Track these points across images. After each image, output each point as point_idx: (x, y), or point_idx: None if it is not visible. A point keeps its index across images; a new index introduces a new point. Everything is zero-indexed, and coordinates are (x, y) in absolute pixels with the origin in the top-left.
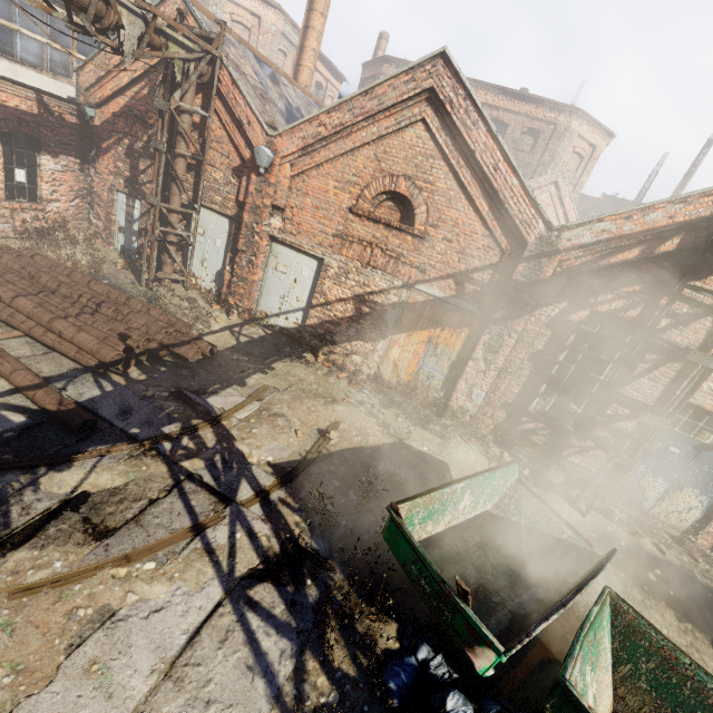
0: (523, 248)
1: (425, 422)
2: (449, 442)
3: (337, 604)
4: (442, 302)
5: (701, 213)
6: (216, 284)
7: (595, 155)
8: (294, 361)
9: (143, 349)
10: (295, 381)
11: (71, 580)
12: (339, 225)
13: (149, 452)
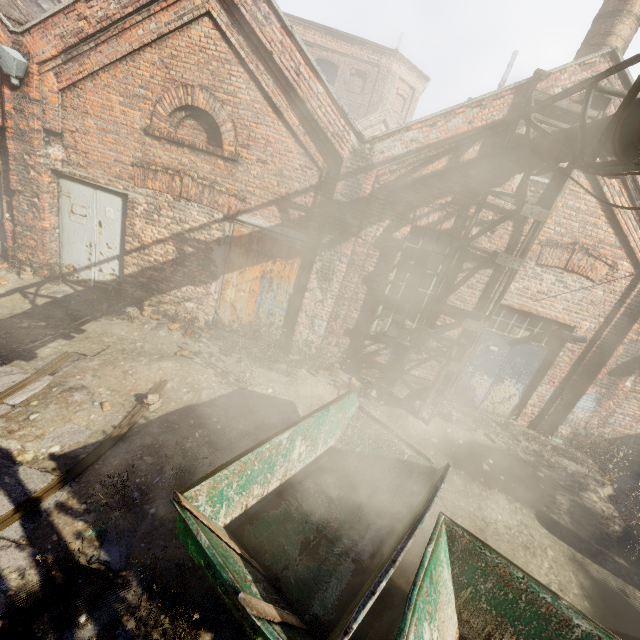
0: (340, 166)
1: (270, 363)
2: (296, 379)
3: (124, 637)
4: (269, 232)
5: (495, 117)
6: None
7: (415, 97)
8: (114, 318)
9: None
10: (113, 342)
11: None
12: (136, 151)
13: None
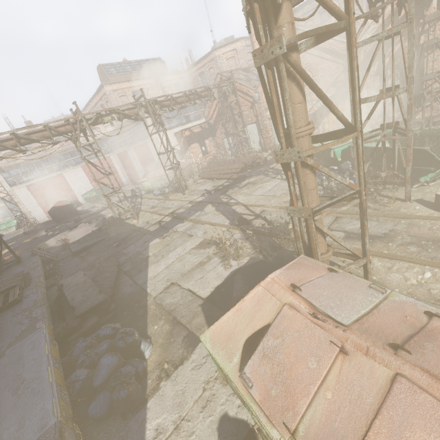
0: None
1: None
2: None
3: None
4: (332, 97)
5: None
6: (260, 145)
7: None
8: None
9: (248, 165)
10: None
11: (253, 186)
12: None
13: (259, 175)
